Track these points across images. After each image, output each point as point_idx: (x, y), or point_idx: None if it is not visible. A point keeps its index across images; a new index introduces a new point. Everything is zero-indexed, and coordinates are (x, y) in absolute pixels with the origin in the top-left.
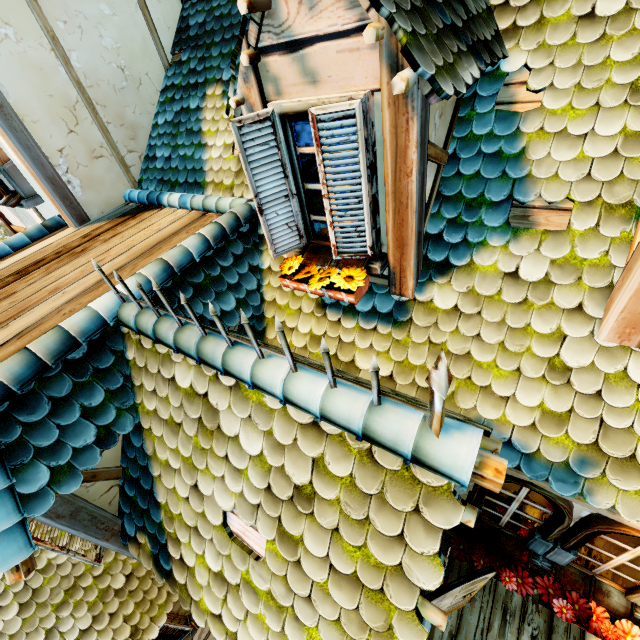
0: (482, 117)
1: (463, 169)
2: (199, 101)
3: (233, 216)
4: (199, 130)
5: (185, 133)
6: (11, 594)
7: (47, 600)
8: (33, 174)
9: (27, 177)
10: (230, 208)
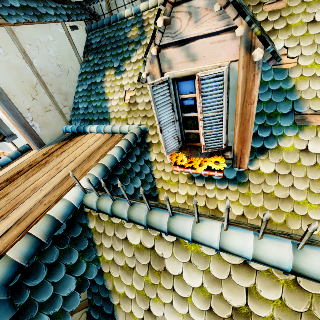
0: (266, 72)
1: (262, 99)
2: (102, 78)
3: (133, 135)
4: (103, 92)
5: (95, 94)
6: None
7: None
8: (13, 123)
9: (8, 125)
10: (128, 130)
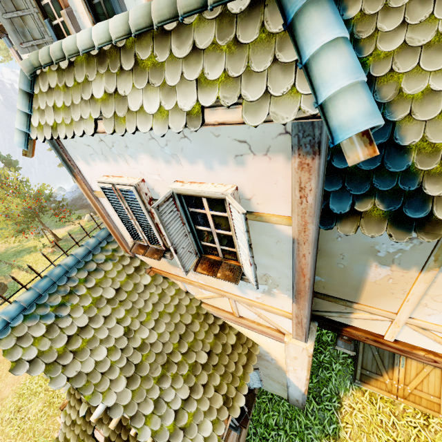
0: None
1: None
2: None
3: None
4: None
5: None
6: (117, 369)
7: (148, 374)
8: None
9: None
10: None
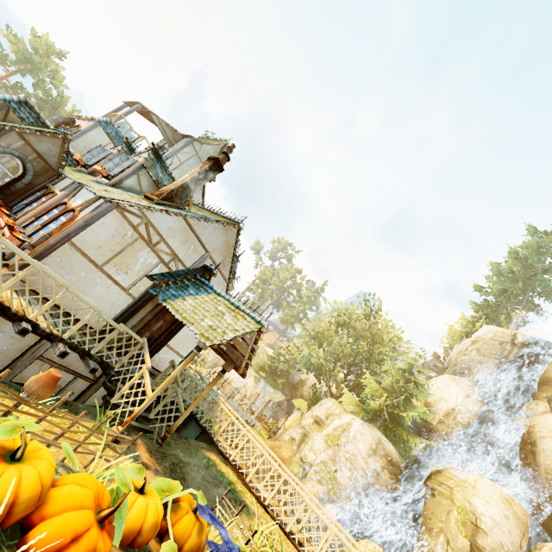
0: None
1: None
2: None
3: None
4: None
5: None
6: None
7: None
8: None
9: None
10: None
